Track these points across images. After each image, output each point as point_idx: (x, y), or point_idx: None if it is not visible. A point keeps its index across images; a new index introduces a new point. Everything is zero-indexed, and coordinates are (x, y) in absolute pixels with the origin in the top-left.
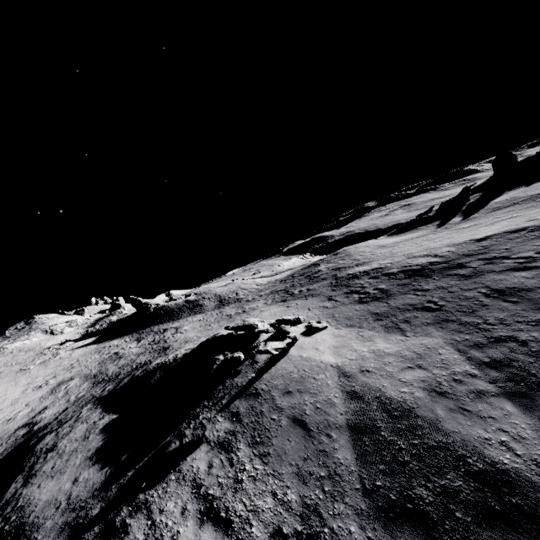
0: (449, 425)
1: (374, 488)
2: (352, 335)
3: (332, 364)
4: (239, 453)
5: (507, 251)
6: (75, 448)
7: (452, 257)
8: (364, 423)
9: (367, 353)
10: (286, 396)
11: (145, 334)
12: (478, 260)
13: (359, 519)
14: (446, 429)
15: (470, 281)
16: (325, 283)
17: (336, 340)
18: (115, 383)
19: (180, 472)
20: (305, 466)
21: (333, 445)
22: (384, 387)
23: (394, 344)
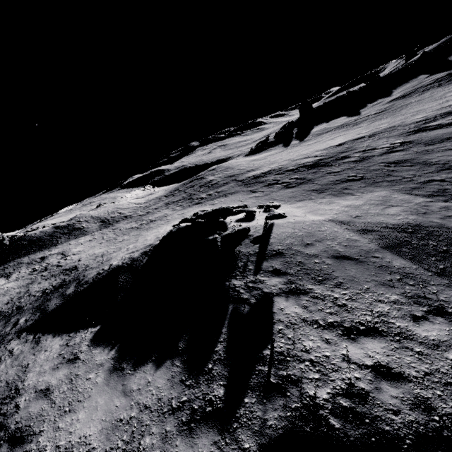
0: (451, 225)
1: (442, 270)
2: (312, 204)
3: (324, 220)
4: (316, 291)
5: (369, 147)
6: (68, 374)
7: (332, 155)
8: (392, 242)
9: (343, 208)
10: (309, 247)
11: (12, 268)
12: (355, 153)
13: (451, 288)
14: (451, 227)
15: (365, 162)
16: (231, 185)
17: (302, 209)
18: (28, 313)
19: (281, 322)
20: (380, 278)
21: (385, 261)
22: (384, 220)
23: (356, 200)
